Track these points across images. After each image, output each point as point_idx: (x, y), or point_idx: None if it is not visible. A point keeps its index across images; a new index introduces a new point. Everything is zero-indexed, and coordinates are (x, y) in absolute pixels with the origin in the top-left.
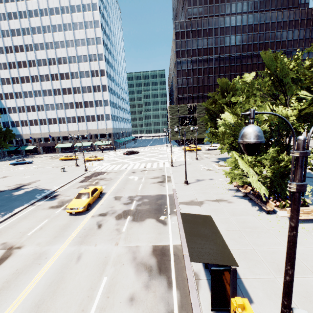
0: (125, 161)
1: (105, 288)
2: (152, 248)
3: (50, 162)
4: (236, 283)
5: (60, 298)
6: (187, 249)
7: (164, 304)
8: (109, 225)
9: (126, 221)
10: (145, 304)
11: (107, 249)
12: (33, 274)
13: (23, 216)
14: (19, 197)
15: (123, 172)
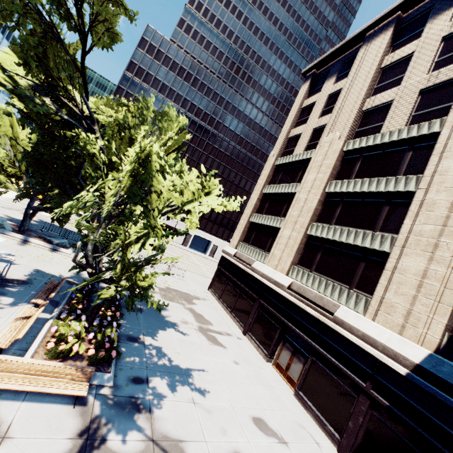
0: None
1: None
2: None
3: None
4: None
5: None
6: None
7: None
8: None
9: None
10: None
11: None
12: None
13: None
14: None
15: None
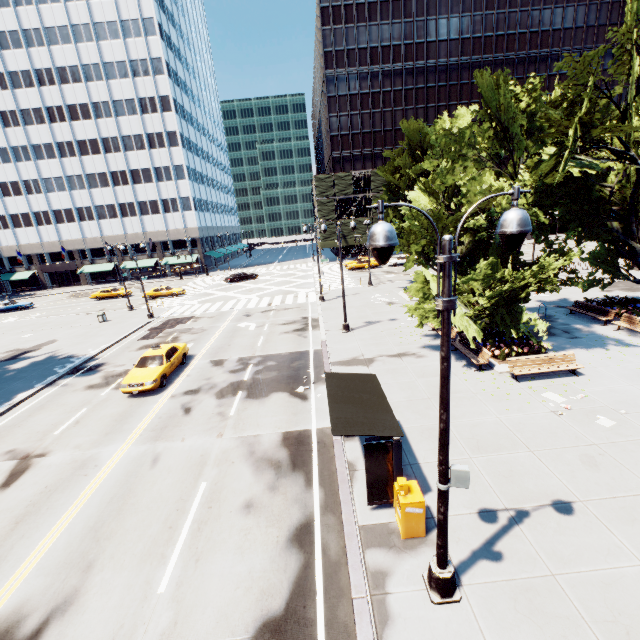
0: (231, 295)
1: (204, 496)
2: (282, 436)
3: (72, 304)
4: (411, 470)
5: (131, 517)
6: None
7: (299, 507)
8: (205, 408)
9: (236, 399)
10: (271, 510)
11: (205, 444)
12: (77, 490)
13: (36, 405)
14: (21, 374)
15: (227, 317)
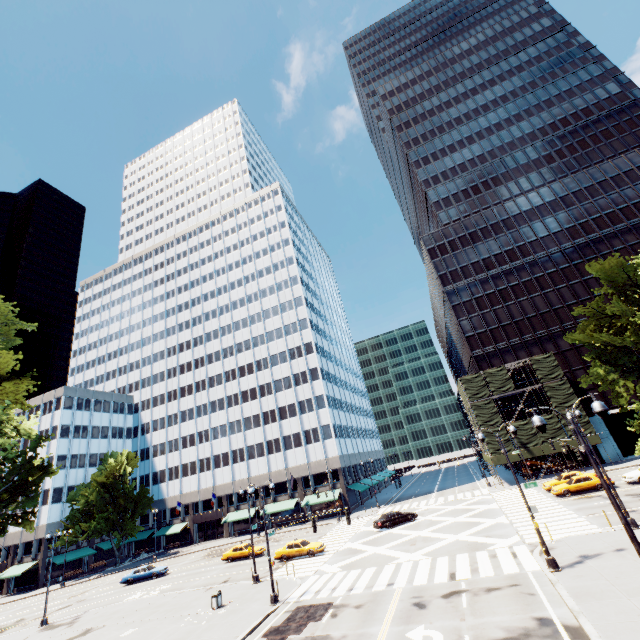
0: (384, 552)
1: None
2: None
3: (202, 567)
4: None
5: None
6: None
7: None
8: None
9: None
10: None
11: None
12: None
13: None
14: None
15: (384, 606)
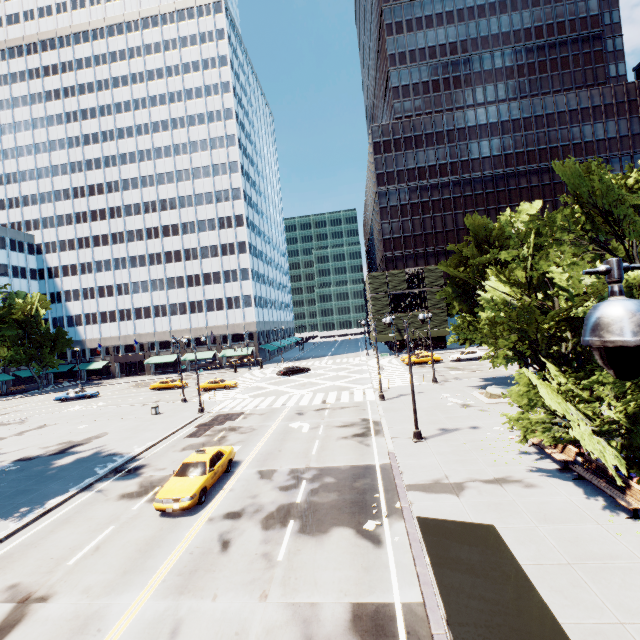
0: (283, 389)
1: None
2: (351, 611)
3: (132, 393)
4: None
5: None
6: (439, 618)
7: None
8: (247, 544)
9: (287, 533)
10: None
11: (242, 611)
12: None
13: (63, 517)
14: (62, 472)
15: (278, 414)
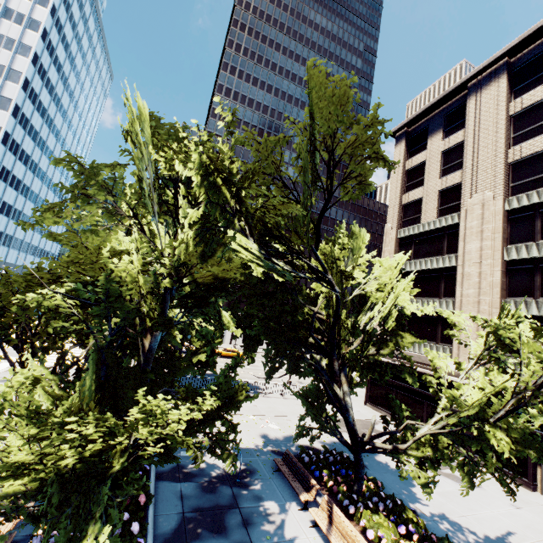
0: None
1: None
2: None
3: None
4: None
5: None
6: None
7: None
8: None
9: None
10: None
11: None
12: None
13: None
14: None
15: None
